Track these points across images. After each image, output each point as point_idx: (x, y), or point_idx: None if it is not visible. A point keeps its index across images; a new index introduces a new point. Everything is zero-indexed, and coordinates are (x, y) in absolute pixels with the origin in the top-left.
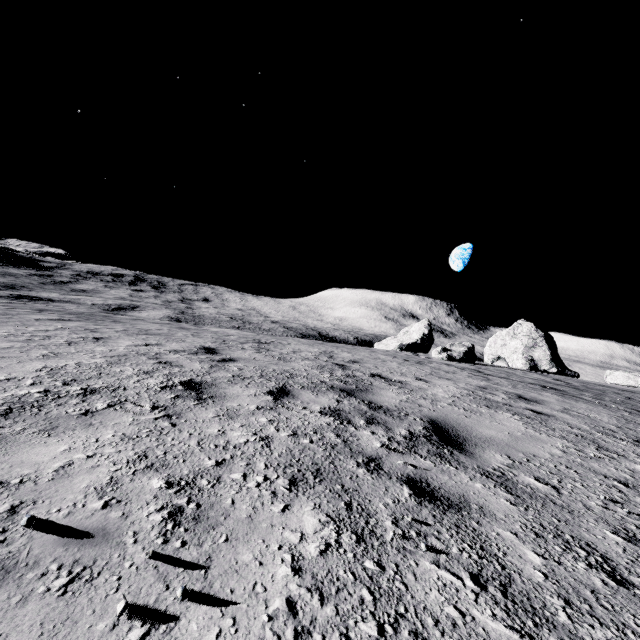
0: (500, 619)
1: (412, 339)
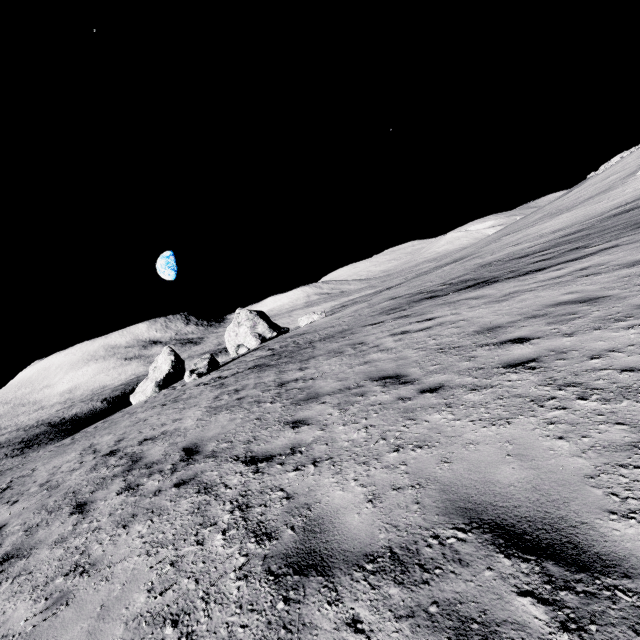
0: (203, 495)
1: (164, 371)
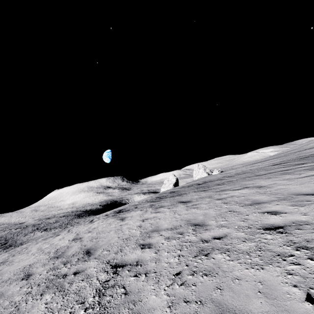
0: None
1: (173, 181)
